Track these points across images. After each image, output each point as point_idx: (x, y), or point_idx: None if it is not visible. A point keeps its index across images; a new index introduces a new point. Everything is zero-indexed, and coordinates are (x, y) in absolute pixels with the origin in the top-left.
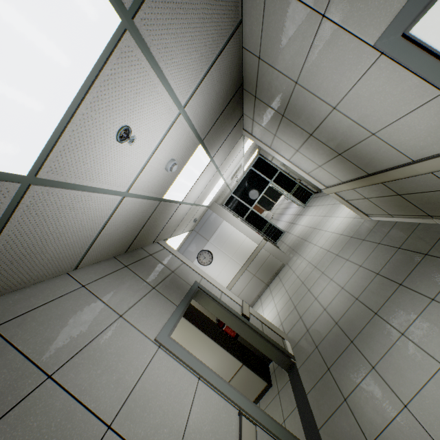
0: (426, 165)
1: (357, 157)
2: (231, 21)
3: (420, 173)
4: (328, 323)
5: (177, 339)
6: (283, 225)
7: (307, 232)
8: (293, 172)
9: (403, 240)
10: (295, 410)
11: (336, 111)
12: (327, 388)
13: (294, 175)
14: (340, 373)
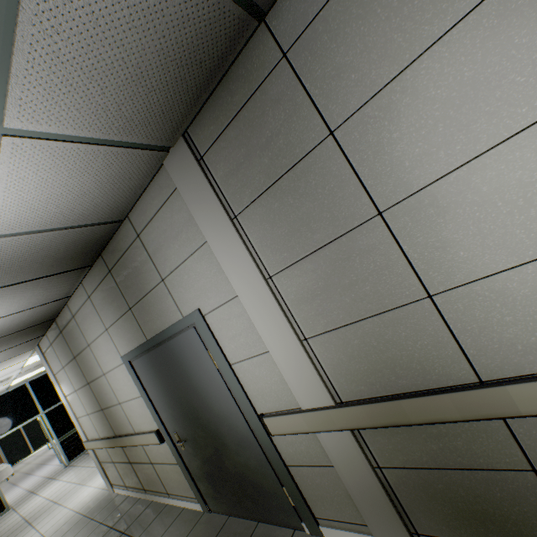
0: (138, 438)
1: (112, 417)
2: (62, 295)
3: (137, 444)
4: None
5: None
6: (17, 494)
7: (44, 507)
8: None
9: (120, 518)
10: None
11: (105, 376)
12: None
13: None
14: None
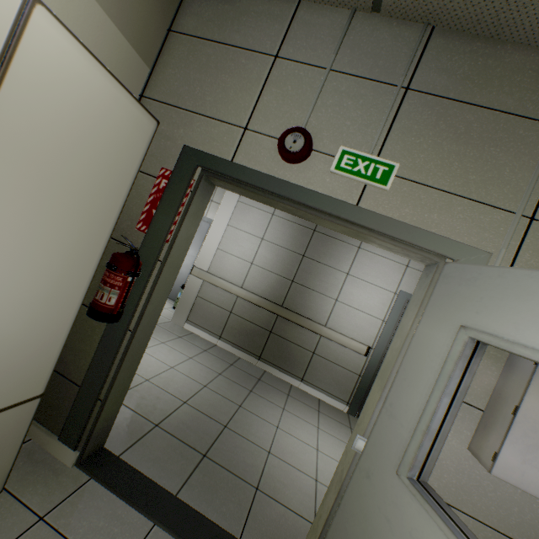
0: (332, 333)
1: (300, 294)
2: None
3: (321, 334)
4: (169, 399)
5: (59, 131)
6: None
7: None
8: None
9: (233, 361)
10: (152, 535)
11: (345, 275)
12: (220, 480)
13: None
14: (231, 459)
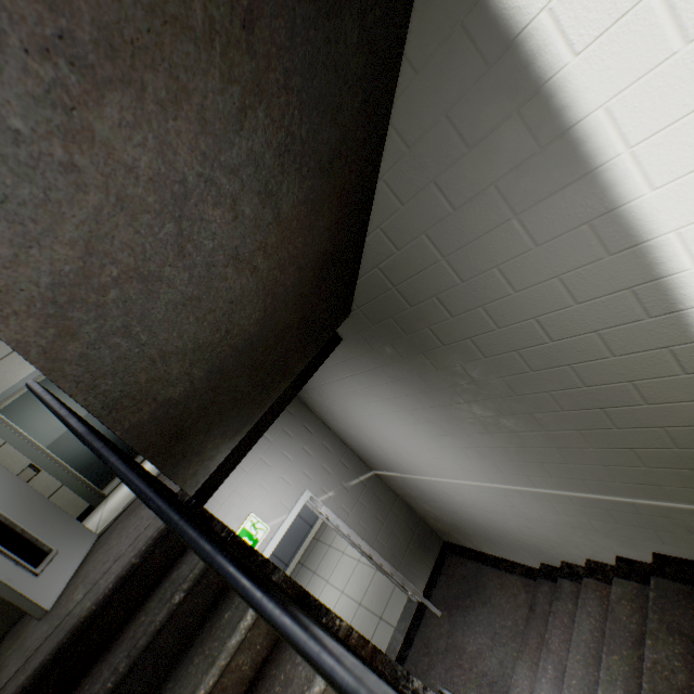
0: None
1: None
2: None
3: None
4: None
5: None
6: None
7: None
8: (24, 438)
9: None
10: None
11: None
12: None
13: (12, 460)
14: None
